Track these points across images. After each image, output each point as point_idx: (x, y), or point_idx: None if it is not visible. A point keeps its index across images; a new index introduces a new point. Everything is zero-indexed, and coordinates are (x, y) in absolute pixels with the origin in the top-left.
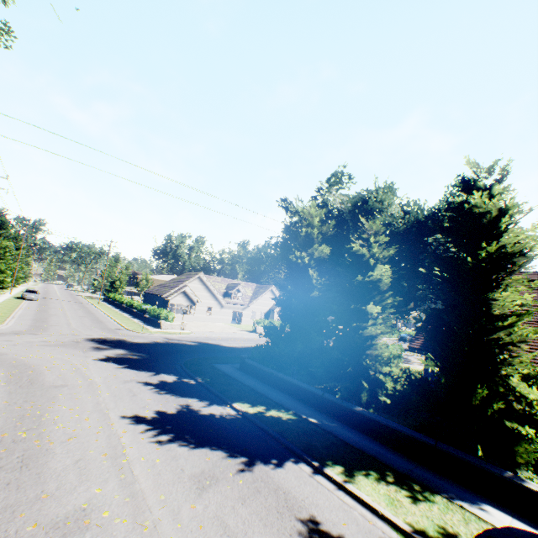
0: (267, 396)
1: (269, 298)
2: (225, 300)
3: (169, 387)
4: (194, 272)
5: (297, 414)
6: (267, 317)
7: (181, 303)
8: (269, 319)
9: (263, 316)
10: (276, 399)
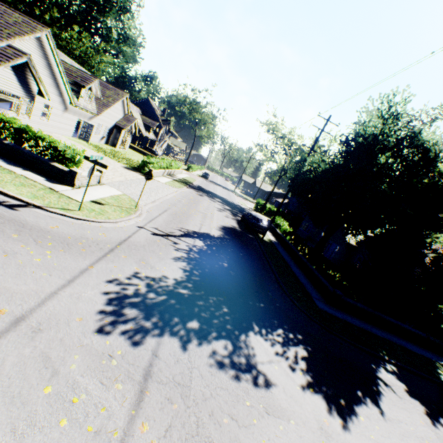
0: (408, 348)
1: (118, 110)
2: (75, 100)
3: (432, 404)
4: (14, 12)
5: (438, 362)
6: (110, 134)
7: (8, 88)
8: (111, 136)
9: (106, 132)
10: (412, 349)
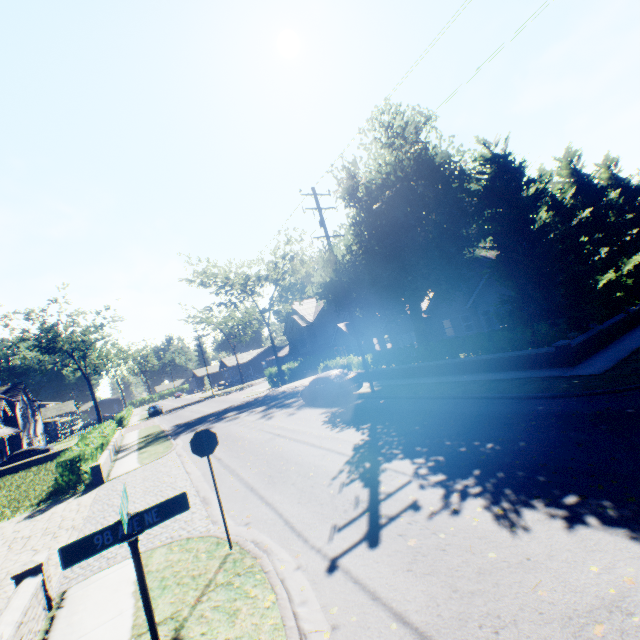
0: None
1: None
2: None
3: None
4: None
5: None
6: None
7: None
8: None
9: None
10: None
